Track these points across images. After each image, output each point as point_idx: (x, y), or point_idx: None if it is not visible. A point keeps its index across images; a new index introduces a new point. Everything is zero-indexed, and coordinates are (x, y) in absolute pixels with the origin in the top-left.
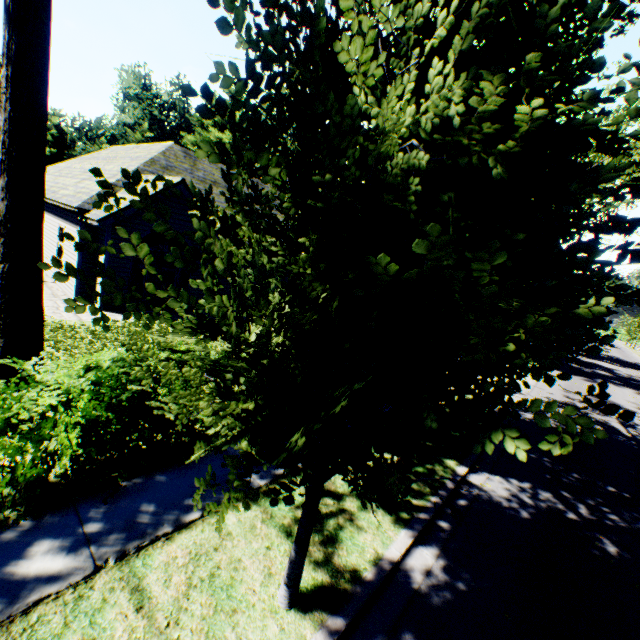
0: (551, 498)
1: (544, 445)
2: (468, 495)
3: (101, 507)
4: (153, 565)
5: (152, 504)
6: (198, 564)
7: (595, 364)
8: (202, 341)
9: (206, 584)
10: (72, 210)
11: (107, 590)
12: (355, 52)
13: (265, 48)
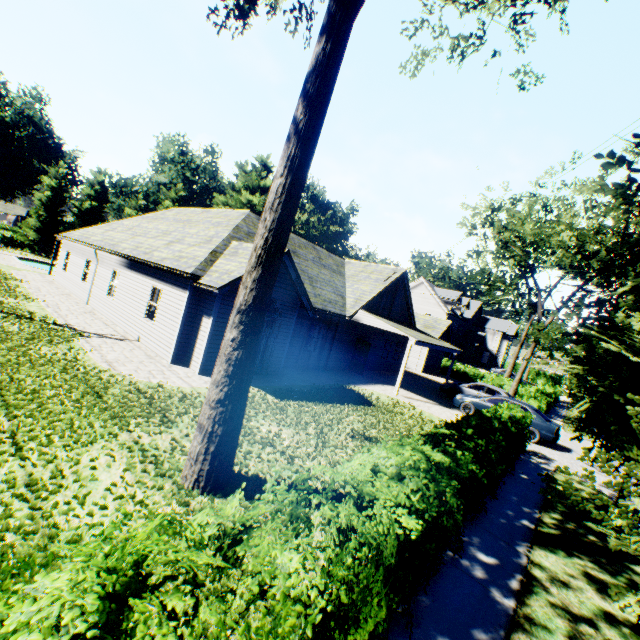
0: None
1: None
2: None
3: None
4: None
5: (446, 639)
6: None
7: None
8: None
9: None
10: (189, 276)
11: None
12: None
13: (631, 196)
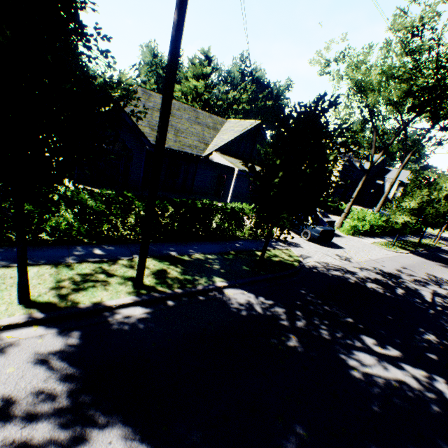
0: (281, 312)
1: None
2: (211, 296)
3: None
4: None
5: (1, 256)
6: None
7: None
8: None
9: None
10: None
11: None
12: None
13: None
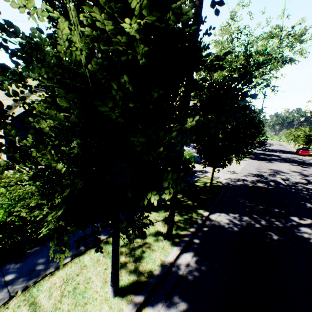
0: (248, 219)
1: (163, 195)
2: (209, 225)
3: (15, 265)
4: (43, 289)
5: (44, 259)
6: (67, 284)
7: (271, 154)
8: (17, 172)
9: (71, 293)
10: None
11: (16, 307)
12: (18, 1)
13: None
